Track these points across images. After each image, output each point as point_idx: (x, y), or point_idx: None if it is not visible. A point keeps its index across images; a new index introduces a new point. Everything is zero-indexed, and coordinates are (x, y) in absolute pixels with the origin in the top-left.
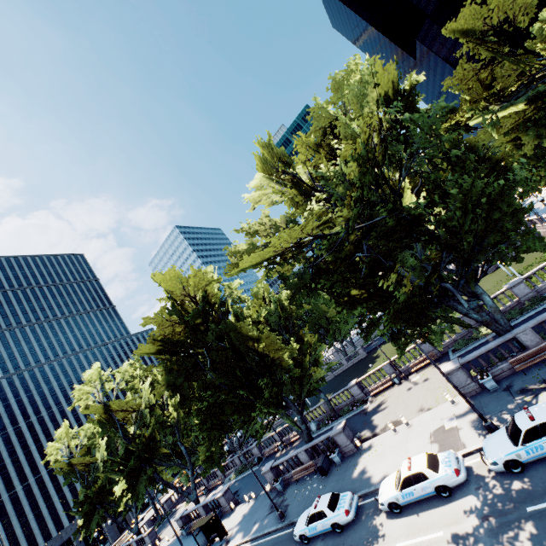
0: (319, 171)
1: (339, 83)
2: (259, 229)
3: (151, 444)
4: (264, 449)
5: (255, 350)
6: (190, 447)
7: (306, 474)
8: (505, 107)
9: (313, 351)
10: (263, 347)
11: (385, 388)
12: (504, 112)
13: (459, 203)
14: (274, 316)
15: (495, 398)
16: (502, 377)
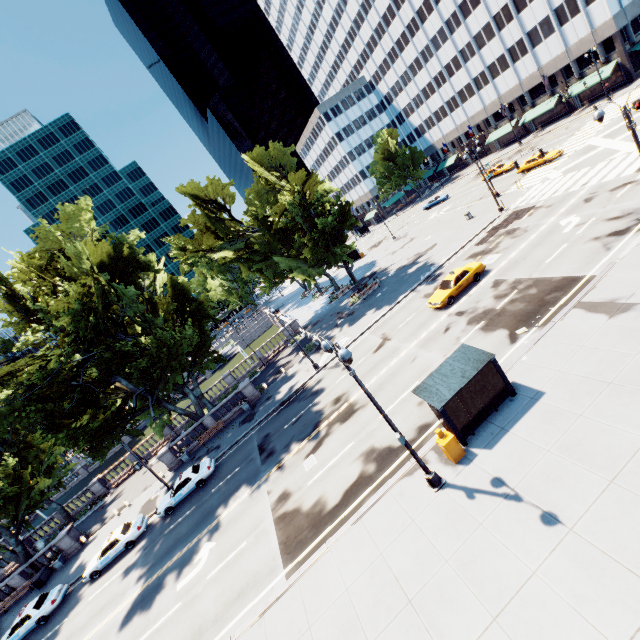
0: (38, 305)
1: (70, 215)
2: None
3: None
4: None
5: None
6: None
7: (21, 598)
8: (225, 249)
9: (46, 457)
10: None
11: (128, 476)
12: (223, 253)
13: (156, 344)
14: None
15: (185, 467)
16: (195, 450)
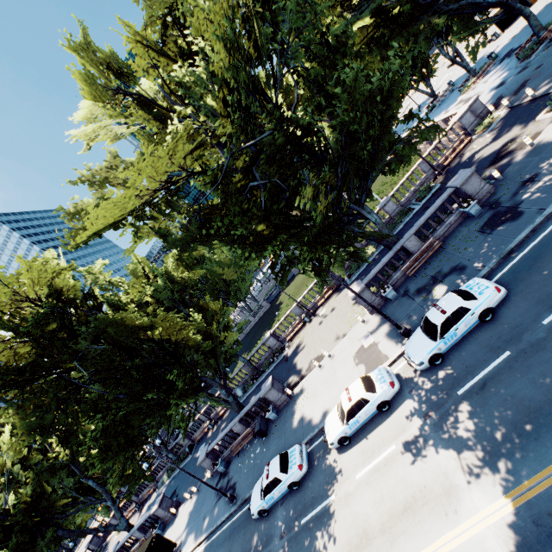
0: (173, 75)
1: None
2: (105, 174)
3: (40, 501)
4: (193, 435)
5: (150, 339)
6: (102, 475)
7: (246, 443)
8: (353, 20)
9: (220, 317)
10: (159, 333)
11: (298, 330)
12: (354, 26)
13: (347, 106)
14: (164, 292)
15: (398, 306)
16: (397, 285)
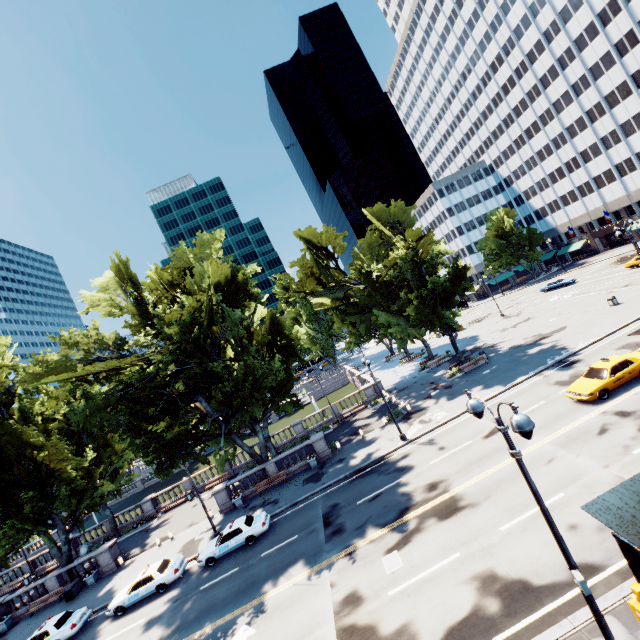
0: (157, 312)
1: (204, 241)
2: (82, 341)
3: None
4: None
5: (32, 457)
6: None
7: (48, 605)
8: (324, 295)
9: (116, 459)
10: (44, 455)
11: (178, 504)
12: (321, 299)
13: (244, 371)
14: (79, 414)
15: (236, 514)
16: (250, 497)
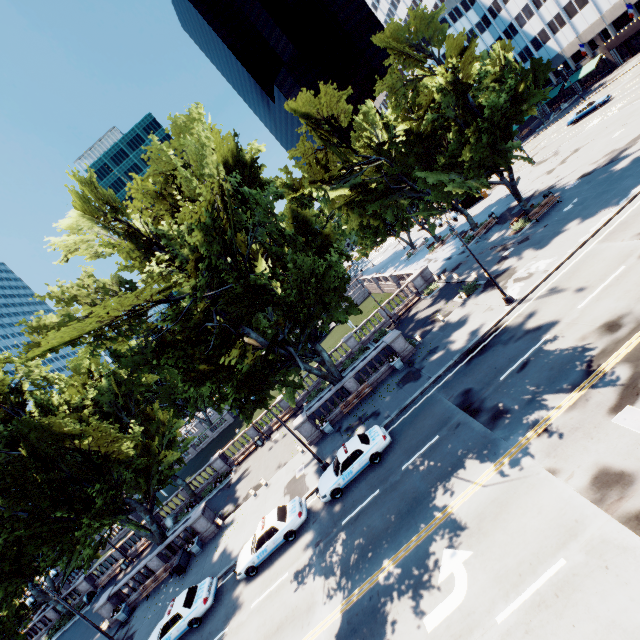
0: (160, 228)
1: (182, 129)
2: (77, 291)
3: None
4: (98, 578)
5: (77, 449)
6: None
7: (160, 583)
8: (336, 187)
9: (166, 430)
10: (89, 443)
11: (249, 453)
12: (336, 191)
13: (296, 276)
14: (107, 395)
15: (331, 440)
16: (336, 420)
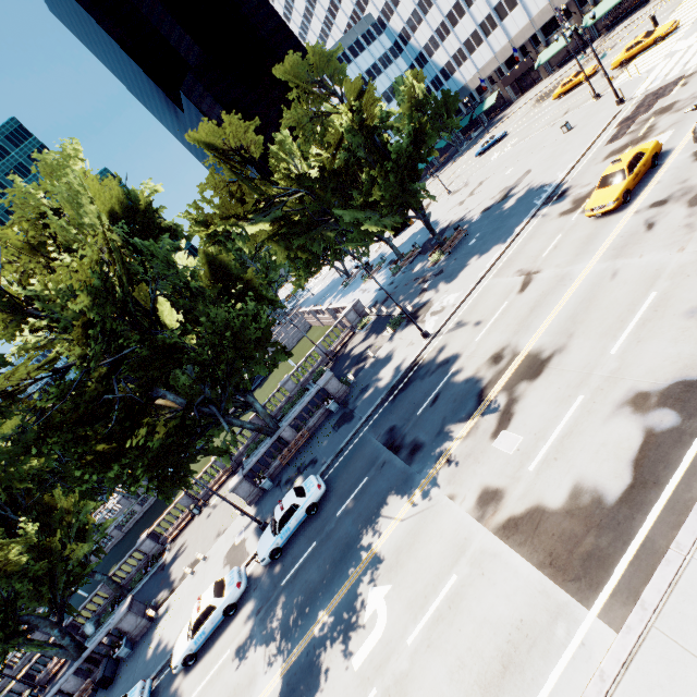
0: (31, 289)
1: (51, 165)
2: None
3: None
4: None
5: None
6: None
7: None
8: (257, 221)
9: (74, 518)
10: None
11: (185, 525)
12: (256, 226)
13: (211, 331)
14: None
15: (271, 497)
16: (276, 474)
